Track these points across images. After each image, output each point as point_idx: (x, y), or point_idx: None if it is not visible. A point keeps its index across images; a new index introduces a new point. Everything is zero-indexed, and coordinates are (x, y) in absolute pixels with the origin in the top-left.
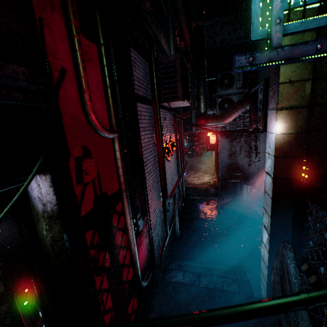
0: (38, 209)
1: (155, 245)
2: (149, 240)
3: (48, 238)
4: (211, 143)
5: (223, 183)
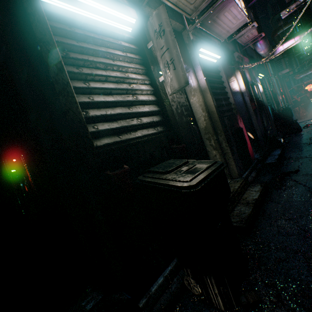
0: None
1: None
2: None
3: None
4: (309, 90)
5: None
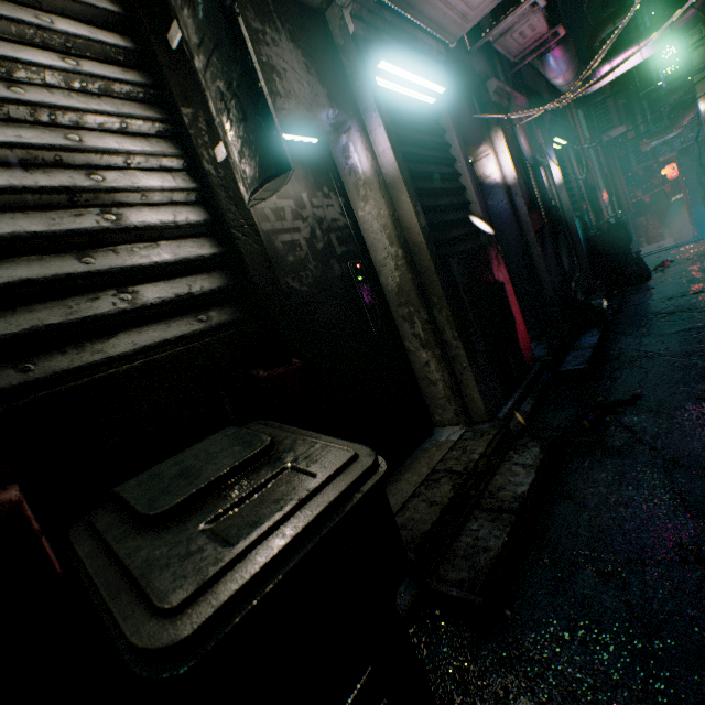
0: None
1: None
2: None
3: None
4: (670, 178)
5: (703, 221)
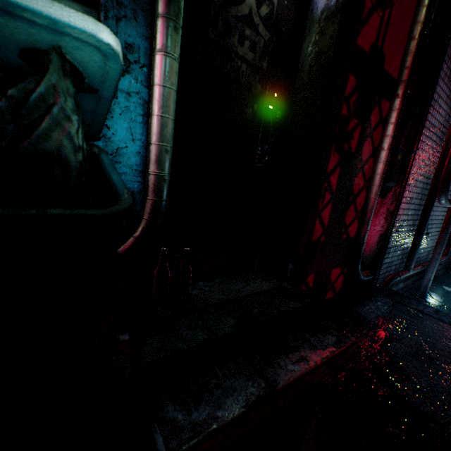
0: (316, 13)
1: (385, 256)
2: (385, 232)
3: (310, 57)
4: None
5: None
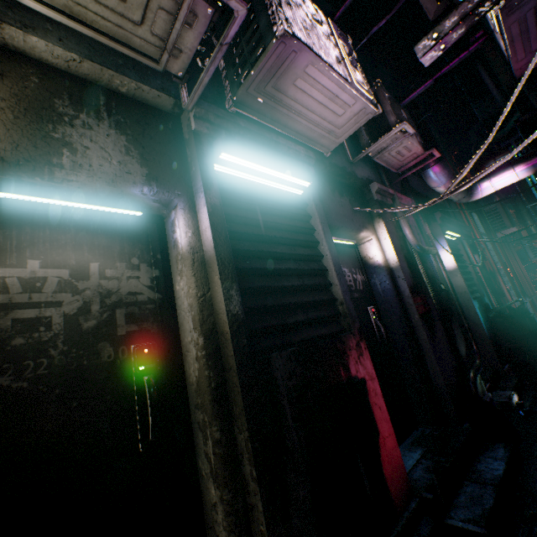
0: None
1: None
2: None
3: None
4: None
5: None
